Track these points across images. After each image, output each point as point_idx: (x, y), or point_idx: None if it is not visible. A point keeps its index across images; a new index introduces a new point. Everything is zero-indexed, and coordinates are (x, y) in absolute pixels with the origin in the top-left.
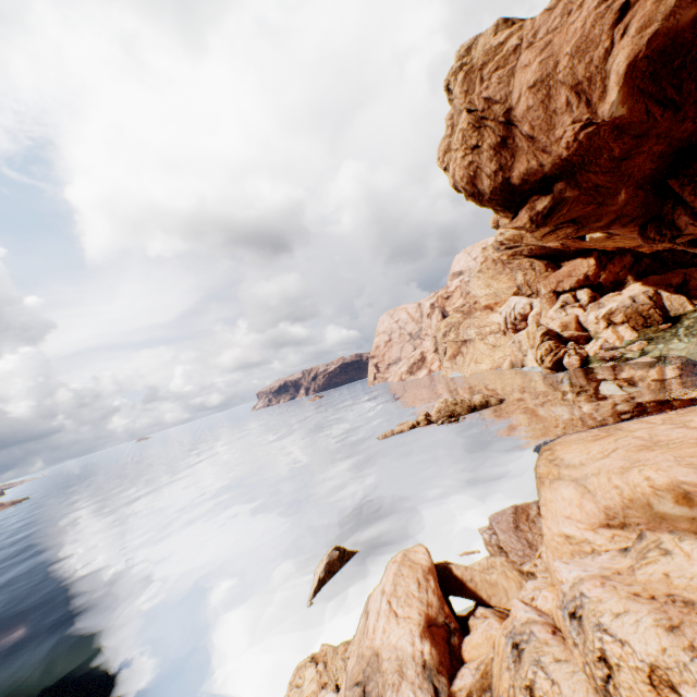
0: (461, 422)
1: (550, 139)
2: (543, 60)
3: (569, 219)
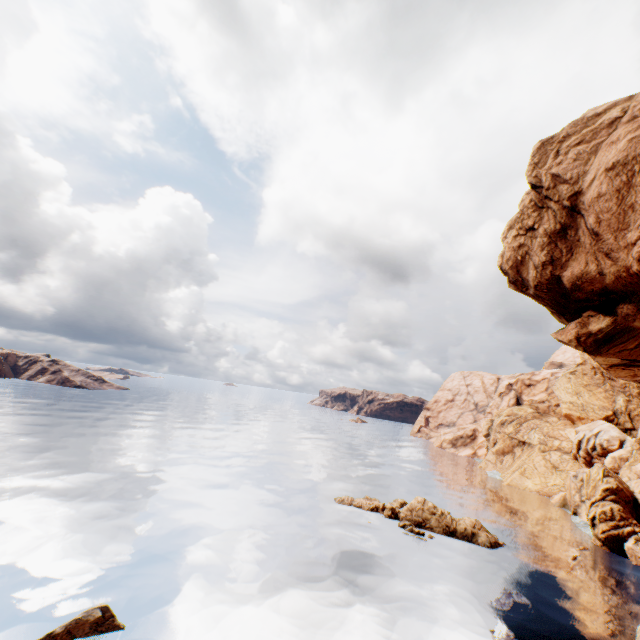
0: (422, 539)
1: (618, 242)
2: (636, 137)
3: (638, 358)
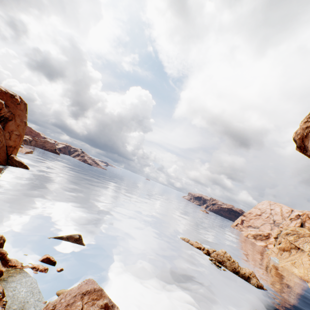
0: (219, 269)
1: None
2: None
3: None
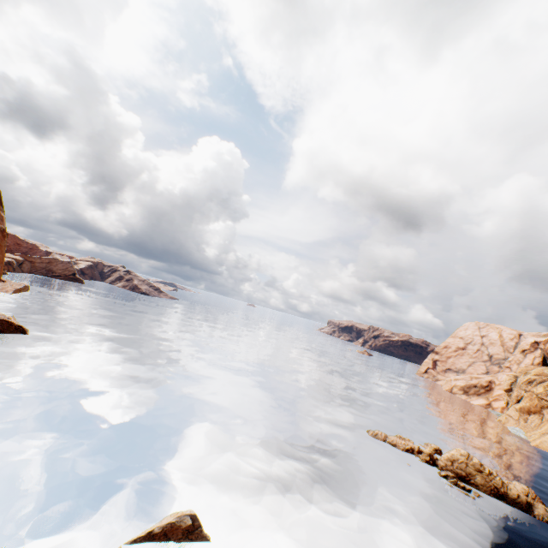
0: (470, 496)
1: None
2: None
3: None
